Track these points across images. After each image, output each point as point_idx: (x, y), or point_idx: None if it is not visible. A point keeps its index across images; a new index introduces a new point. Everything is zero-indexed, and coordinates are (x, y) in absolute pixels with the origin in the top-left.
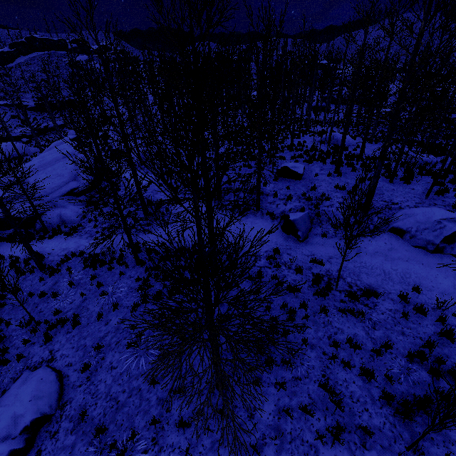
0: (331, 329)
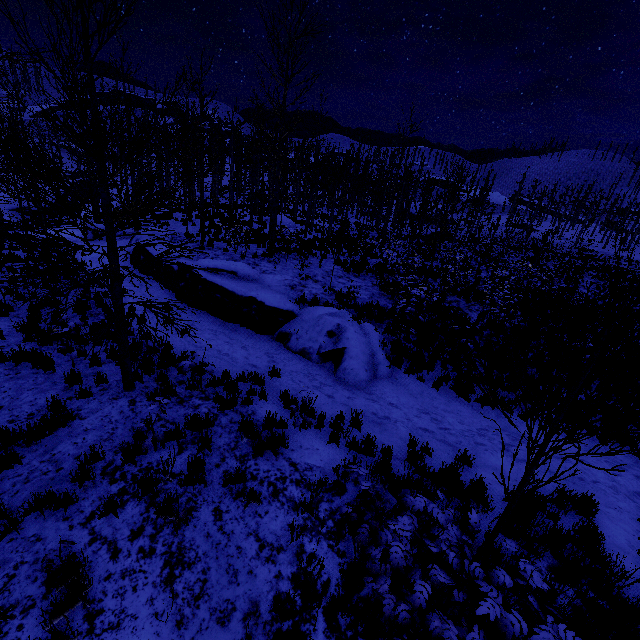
0: (6, 252)
